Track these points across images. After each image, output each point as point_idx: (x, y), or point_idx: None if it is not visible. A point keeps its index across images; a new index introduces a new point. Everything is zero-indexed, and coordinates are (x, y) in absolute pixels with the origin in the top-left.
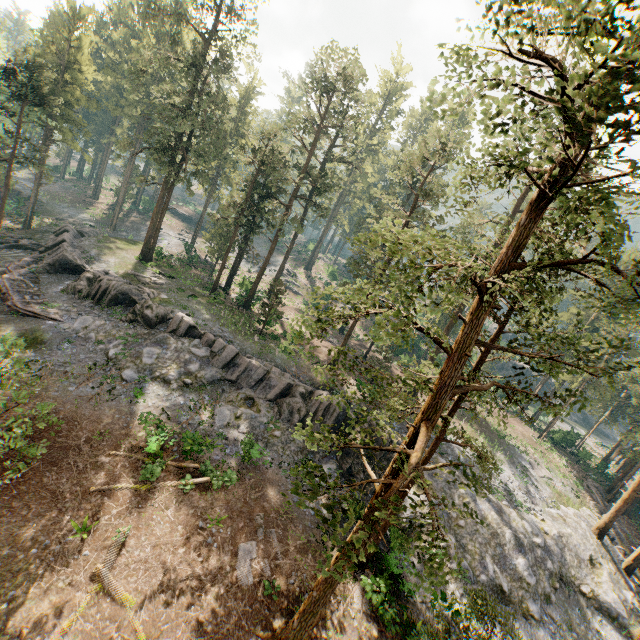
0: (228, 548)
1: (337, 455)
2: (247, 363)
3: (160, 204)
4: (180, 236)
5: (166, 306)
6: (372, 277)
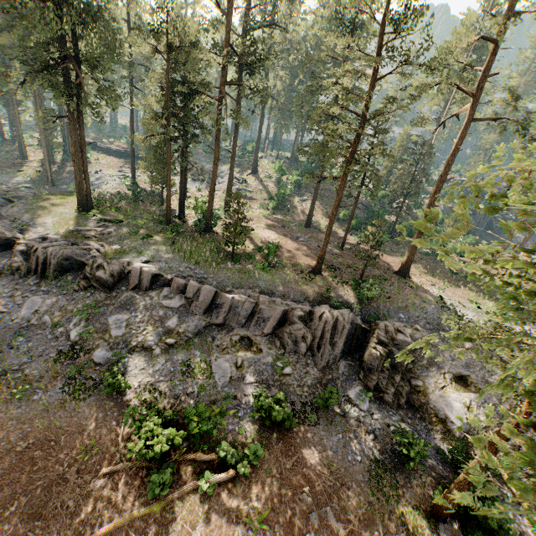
0: None
1: (359, 374)
2: (230, 301)
3: (75, 141)
4: (120, 173)
5: (120, 258)
6: (346, 157)
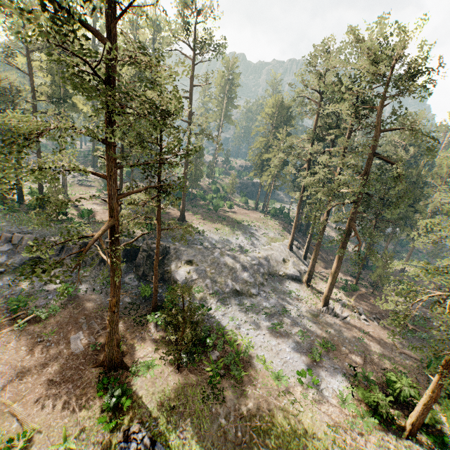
0: (63, 342)
1: (133, 269)
2: (46, 241)
3: None
4: None
5: None
6: None
